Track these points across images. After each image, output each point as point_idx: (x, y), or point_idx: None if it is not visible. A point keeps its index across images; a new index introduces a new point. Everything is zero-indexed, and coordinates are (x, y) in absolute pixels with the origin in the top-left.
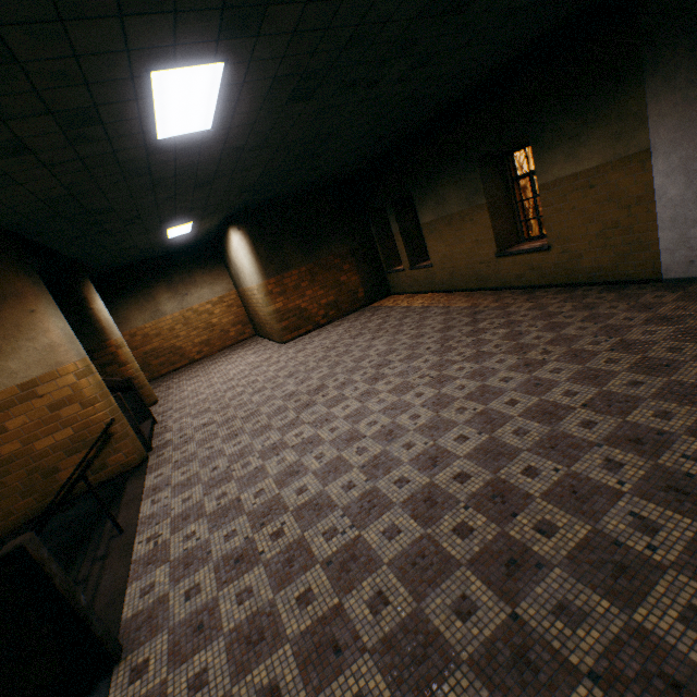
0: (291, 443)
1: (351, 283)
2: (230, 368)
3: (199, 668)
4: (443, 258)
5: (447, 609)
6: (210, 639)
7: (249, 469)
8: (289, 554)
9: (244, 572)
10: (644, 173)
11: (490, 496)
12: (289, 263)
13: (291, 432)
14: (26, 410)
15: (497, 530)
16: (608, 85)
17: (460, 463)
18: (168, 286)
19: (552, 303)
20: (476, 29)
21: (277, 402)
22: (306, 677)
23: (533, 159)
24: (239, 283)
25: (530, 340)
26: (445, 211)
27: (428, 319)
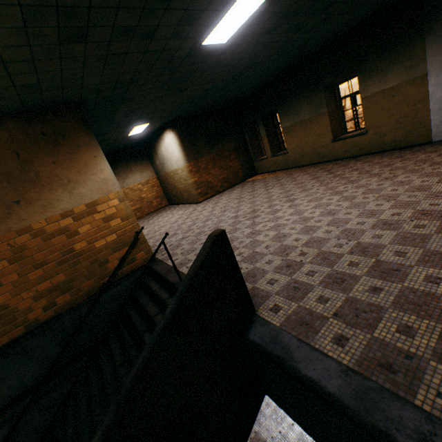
0: (264, 229)
1: (235, 167)
2: (168, 218)
3: (316, 297)
4: (296, 147)
5: (441, 246)
6: (309, 289)
7: (247, 243)
8: (321, 257)
9: (299, 268)
10: (423, 86)
11: (420, 215)
12: (201, 153)
13: (257, 227)
14: (90, 220)
15: (438, 222)
16: (404, 41)
17: (388, 211)
18: (114, 173)
19: (374, 159)
20: (356, 3)
21: (229, 221)
22: (389, 281)
23: (358, 84)
24: (161, 170)
25: (377, 172)
26: (299, 119)
27: (298, 177)
